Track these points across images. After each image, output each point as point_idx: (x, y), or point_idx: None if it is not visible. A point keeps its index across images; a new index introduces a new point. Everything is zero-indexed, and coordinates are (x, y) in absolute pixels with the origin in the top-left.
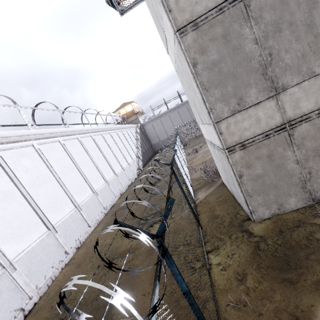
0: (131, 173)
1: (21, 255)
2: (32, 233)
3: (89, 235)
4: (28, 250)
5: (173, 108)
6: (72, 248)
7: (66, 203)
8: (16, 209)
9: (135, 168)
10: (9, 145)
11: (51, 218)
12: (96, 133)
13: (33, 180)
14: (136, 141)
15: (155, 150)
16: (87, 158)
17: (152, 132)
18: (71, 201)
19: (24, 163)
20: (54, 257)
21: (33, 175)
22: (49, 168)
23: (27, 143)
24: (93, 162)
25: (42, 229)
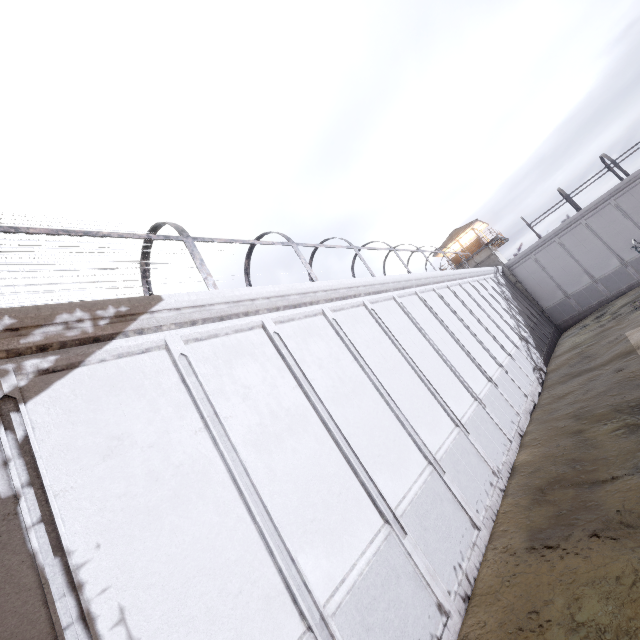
0: (523, 378)
1: (341, 593)
2: (353, 526)
3: (485, 558)
4: (352, 581)
5: (596, 202)
6: (452, 594)
7: (406, 448)
8: (313, 454)
9: (528, 367)
10: (288, 312)
11: (383, 489)
12: (424, 288)
13: (335, 387)
14: (505, 303)
15: (556, 323)
16: (421, 341)
17: (540, 279)
18: (415, 444)
19: (314, 348)
20: (415, 618)
21: (332, 375)
22: (358, 360)
23: (314, 309)
24: (436, 349)
25: (371, 517)
